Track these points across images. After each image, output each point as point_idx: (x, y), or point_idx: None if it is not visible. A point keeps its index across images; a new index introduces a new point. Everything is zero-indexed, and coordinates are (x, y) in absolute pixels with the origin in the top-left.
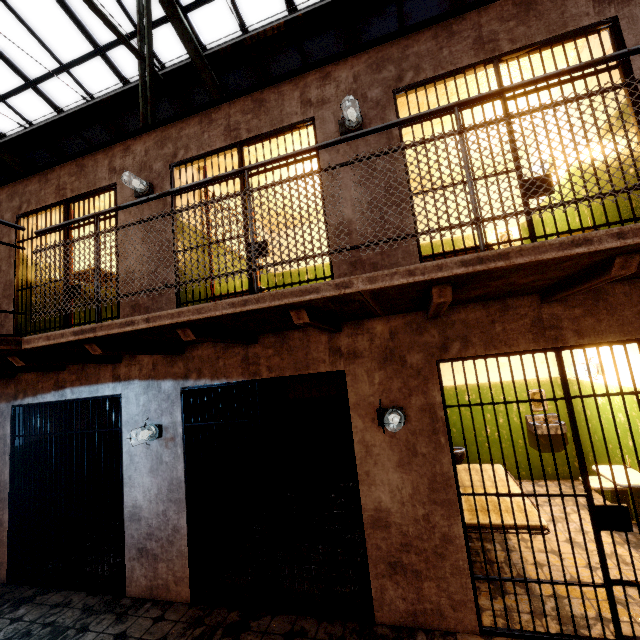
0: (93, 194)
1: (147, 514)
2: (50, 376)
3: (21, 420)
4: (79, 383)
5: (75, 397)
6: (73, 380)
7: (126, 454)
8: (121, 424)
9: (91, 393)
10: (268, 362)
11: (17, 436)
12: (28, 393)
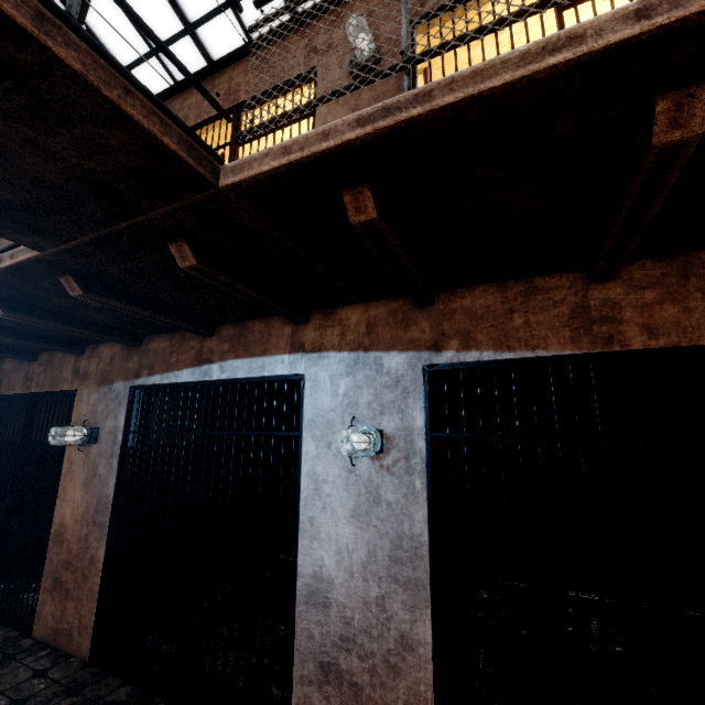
0: (277, 92)
1: (342, 597)
2: (190, 345)
3: (139, 410)
4: (233, 355)
5: (225, 377)
6: (224, 351)
7: (307, 477)
8: (300, 424)
9: (252, 371)
10: (645, 316)
11: (132, 431)
12: (155, 369)
